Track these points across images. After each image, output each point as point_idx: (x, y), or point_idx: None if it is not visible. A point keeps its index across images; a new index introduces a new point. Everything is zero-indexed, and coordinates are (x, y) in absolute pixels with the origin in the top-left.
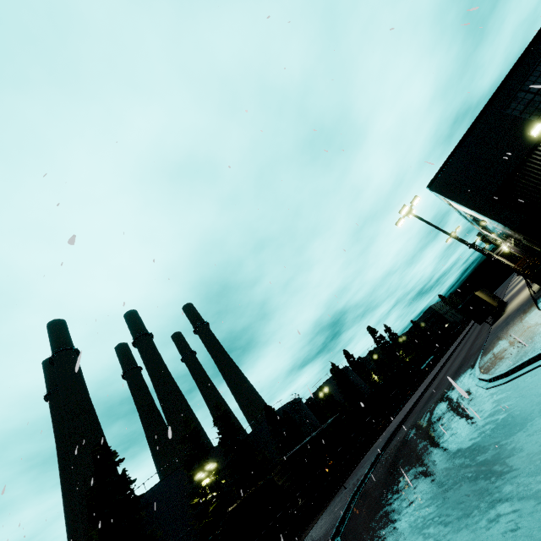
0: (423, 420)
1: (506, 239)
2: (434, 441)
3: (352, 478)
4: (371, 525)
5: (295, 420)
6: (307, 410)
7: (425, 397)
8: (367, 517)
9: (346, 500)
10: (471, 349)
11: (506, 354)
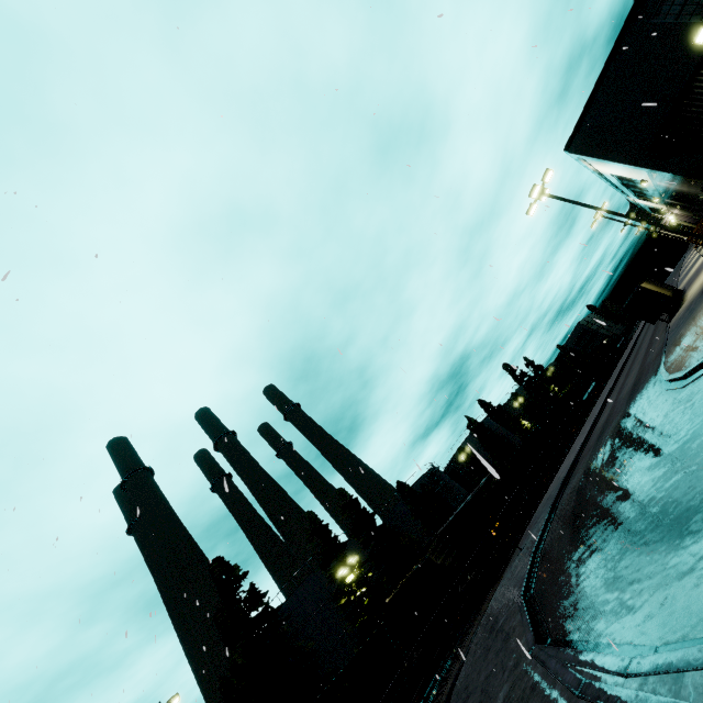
0: (603, 451)
1: (674, 203)
2: (626, 463)
3: (527, 537)
4: (570, 566)
5: (437, 493)
6: (448, 479)
7: (598, 429)
8: (561, 562)
9: (526, 558)
10: (647, 358)
11: (700, 342)
